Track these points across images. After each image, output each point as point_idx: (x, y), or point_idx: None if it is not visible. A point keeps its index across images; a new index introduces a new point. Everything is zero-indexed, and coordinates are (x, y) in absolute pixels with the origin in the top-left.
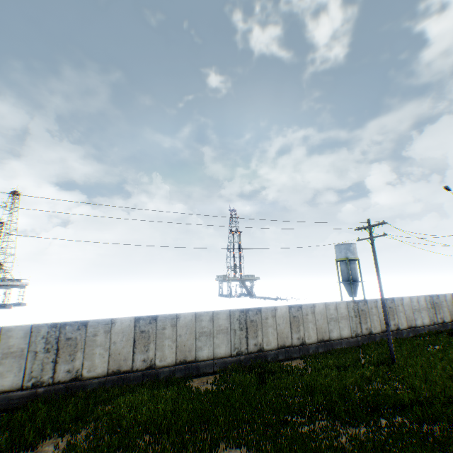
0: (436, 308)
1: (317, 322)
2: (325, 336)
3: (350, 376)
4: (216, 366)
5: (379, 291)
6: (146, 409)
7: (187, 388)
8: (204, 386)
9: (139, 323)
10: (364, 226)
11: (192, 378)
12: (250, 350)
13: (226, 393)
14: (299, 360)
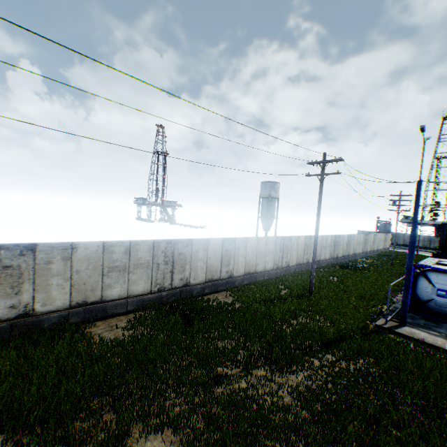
0: (336, 246)
1: (247, 256)
2: (251, 269)
3: (278, 312)
4: (131, 305)
5: (316, 231)
6: (5, 389)
7: (86, 342)
8: (112, 333)
9: (0, 255)
10: (319, 161)
11: (96, 321)
12: (174, 285)
13: (142, 342)
14: (224, 293)
